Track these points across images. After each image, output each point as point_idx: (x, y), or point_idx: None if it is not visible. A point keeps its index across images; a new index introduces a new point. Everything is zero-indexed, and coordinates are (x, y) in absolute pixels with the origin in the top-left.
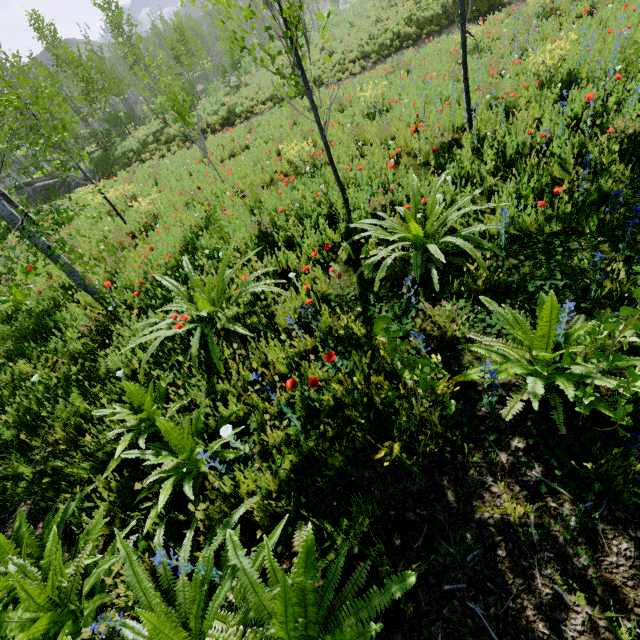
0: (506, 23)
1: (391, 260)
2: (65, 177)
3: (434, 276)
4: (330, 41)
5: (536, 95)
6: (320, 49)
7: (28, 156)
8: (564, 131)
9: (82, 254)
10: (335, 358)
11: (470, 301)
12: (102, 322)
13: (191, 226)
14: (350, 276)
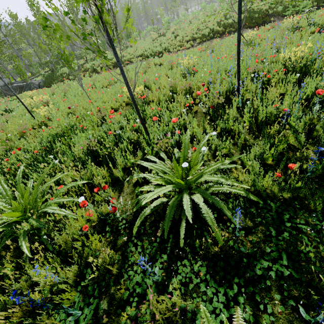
0: (270, 31)
1: (149, 210)
2: (29, 83)
3: (182, 229)
4: (178, 29)
5: (283, 78)
6: (171, 33)
7: (14, 69)
8: (299, 107)
9: None
10: None
11: (205, 267)
12: None
13: (60, 131)
14: (132, 199)
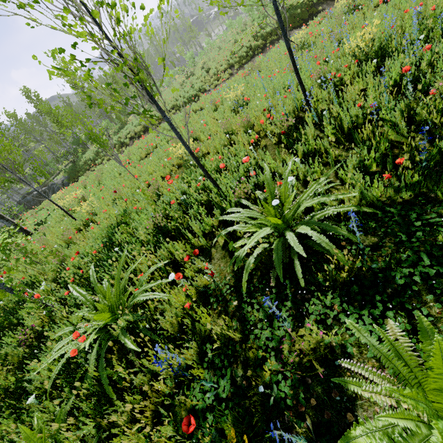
0: (323, 23)
1: (253, 259)
2: (50, 185)
3: (297, 269)
4: (207, 61)
5: (357, 71)
6: (201, 68)
7: (29, 175)
8: (389, 97)
9: (11, 279)
10: (194, 426)
11: (337, 297)
12: (36, 329)
13: (112, 221)
14: (226, 263)
